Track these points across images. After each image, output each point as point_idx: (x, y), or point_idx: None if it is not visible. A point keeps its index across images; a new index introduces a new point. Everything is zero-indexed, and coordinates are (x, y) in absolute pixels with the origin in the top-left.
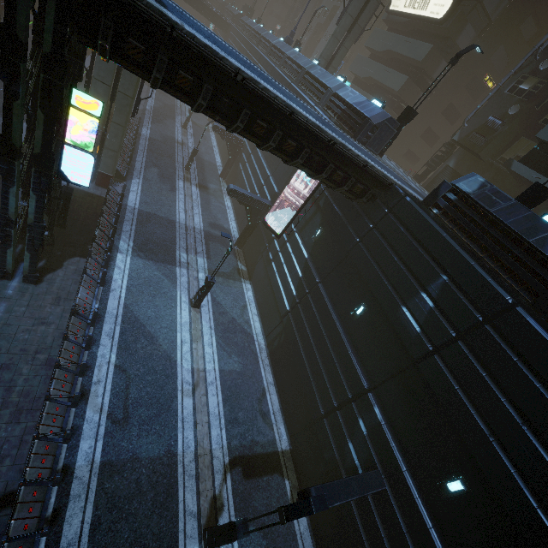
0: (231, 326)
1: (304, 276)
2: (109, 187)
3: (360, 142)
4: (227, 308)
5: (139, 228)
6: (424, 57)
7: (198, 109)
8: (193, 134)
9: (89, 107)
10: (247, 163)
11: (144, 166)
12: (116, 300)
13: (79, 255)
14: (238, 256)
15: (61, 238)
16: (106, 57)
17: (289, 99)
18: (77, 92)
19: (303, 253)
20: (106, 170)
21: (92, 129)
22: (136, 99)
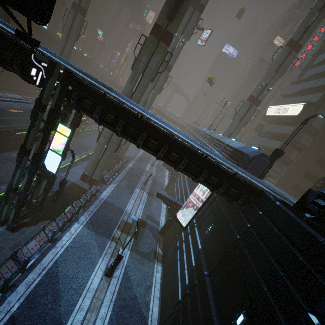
0: (130, 304)
1: (196, 265)
2: (91, 185)
3: (241, 167)
4: (133, 284)
5: (98, 210)
6: (291, 132)
7: (117, 133)
8: (156, 168)
9: (64, 132)
10: (178, 182)
11: (120, 179)
12: (52, 255)
13: (52, 219)
14: (159, 241)
15: (49, 207)
16: (75, 109)
17: (174, 130)
18: (61, 125)
19: (198, 244)
20: (95, 177)
21: (63, 143)
22: (118, 145)
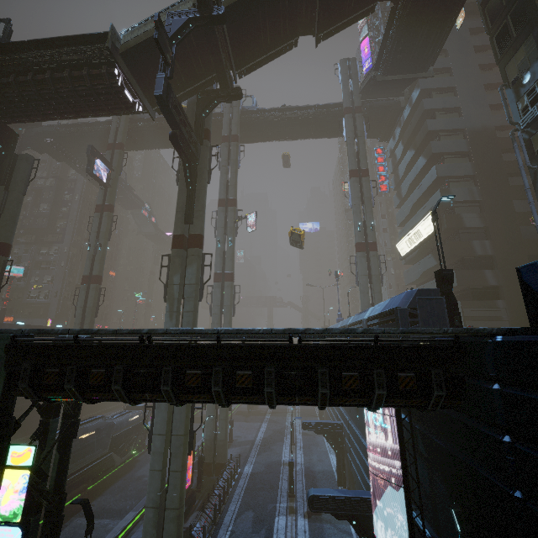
0: None
1: None
2: None
3: None
4: None
5: None
6: (451, 252)
7: (122, 397)
8: (303, 445)
9: (23, 459)
10: (350, 447)
11: (235, 515)
12: None
13: None
14: None
15: None
16: (36, 397)
17: None
18: (14, 448)
19: None
20: None
21: (23, 487)
22: (189, 434)
